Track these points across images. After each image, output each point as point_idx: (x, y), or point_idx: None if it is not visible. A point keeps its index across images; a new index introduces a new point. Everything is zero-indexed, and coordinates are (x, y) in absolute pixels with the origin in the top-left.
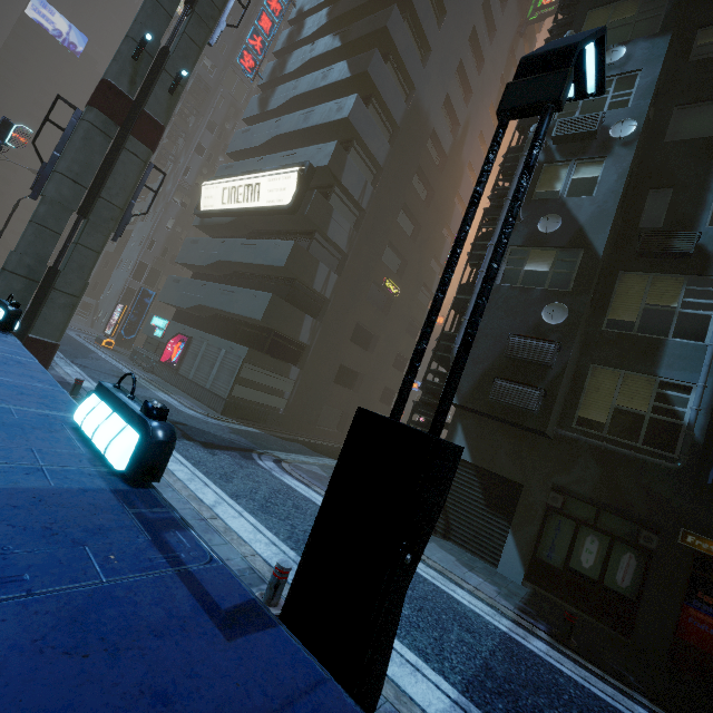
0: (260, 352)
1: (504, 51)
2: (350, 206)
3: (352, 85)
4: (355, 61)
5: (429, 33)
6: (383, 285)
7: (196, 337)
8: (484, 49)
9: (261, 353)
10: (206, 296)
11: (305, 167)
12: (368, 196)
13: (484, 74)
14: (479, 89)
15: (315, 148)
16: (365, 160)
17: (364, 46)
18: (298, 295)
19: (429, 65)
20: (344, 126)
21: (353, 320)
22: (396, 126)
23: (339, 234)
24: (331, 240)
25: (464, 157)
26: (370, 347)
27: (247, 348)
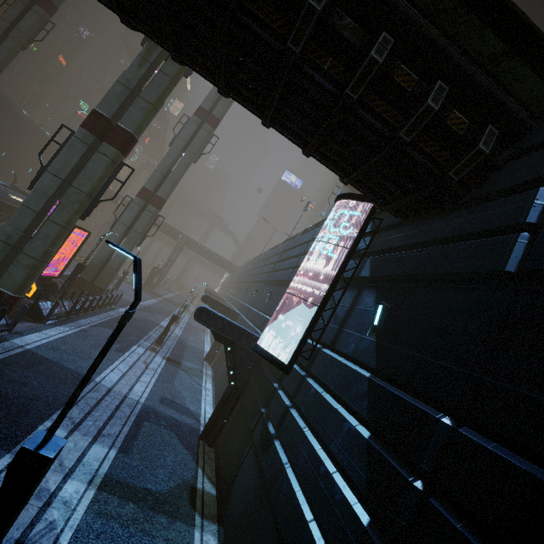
0: None
1: None
2: None
3: None
4: None
5: None
6: None
7: None
8: None
9: None
10: None
11: None
12: None
13: None
14: None
15: None
16: None
17: None
18: None
19: None
20: None
21: None
22: None
23: None
24: None
25: None
26: None
27: None
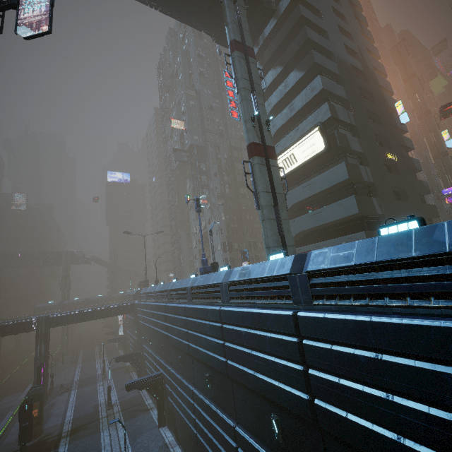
0: (368, 231)
1: (347, 5)
2: (346, 129)
3: (306, 76)
4: (302, 65)
5: (321, 26)
6: (387, 158)
7: (312, 248)
8: (340, 12)
9: (369, 231)
10: (300, 226)
11: (319, 126)
12: (352, 118)
13: (348, 22)
14: (352, 30)
15: (313, 115)
16: (337, 103)
17: (297, 57)
18: (358, 190)
19: (330, 38)
20: (320, 94)
21: (389, 187)
22: (337, 77)
23: (355, 145)
24: (354, 151)
25: (369, 67)
26: (402, 199)
27: (363, 231)
